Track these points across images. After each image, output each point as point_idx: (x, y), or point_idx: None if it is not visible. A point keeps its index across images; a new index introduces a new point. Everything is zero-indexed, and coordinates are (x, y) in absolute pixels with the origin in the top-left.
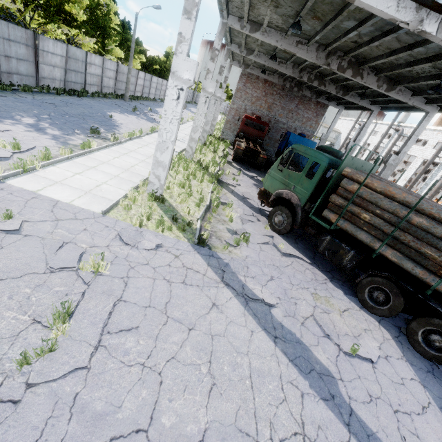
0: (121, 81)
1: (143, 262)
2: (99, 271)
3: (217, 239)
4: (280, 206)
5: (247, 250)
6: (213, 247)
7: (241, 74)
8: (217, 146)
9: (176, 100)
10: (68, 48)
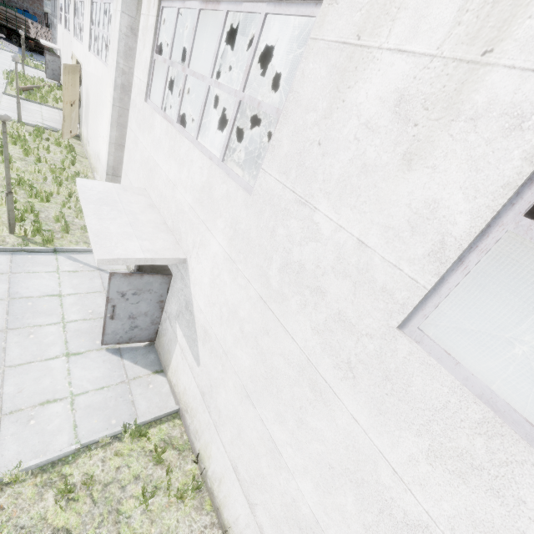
0: None
1: None
2: None
3: None
4: None
5: None
6: None
7: None
8: None
9: None
10: None
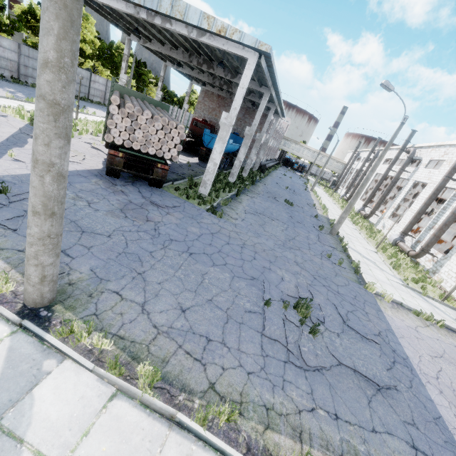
0: None
1: None
2: None
3: None
4: None
5: None
6: None
7: (200, 91)
8: None
9: None
10: None
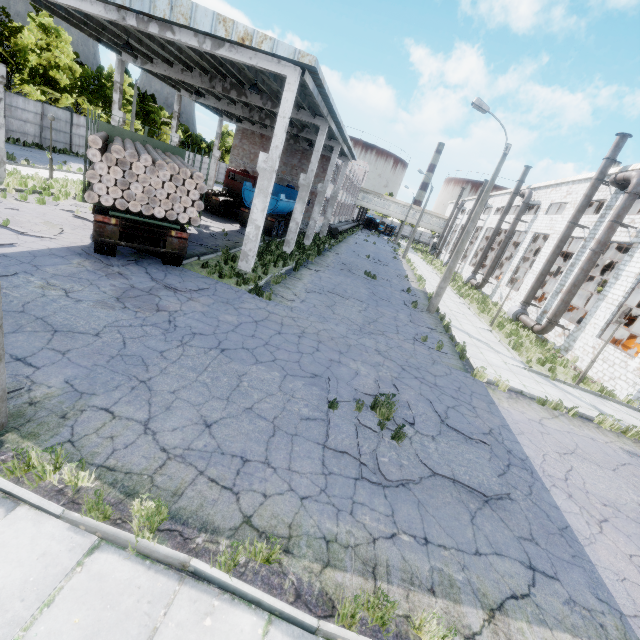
0: None
1: None
2: None
3: (8, 196)
4: None
5: (32, 205)
6: None
7: (236, 131)
8: None
9: None
10: (43, 107)
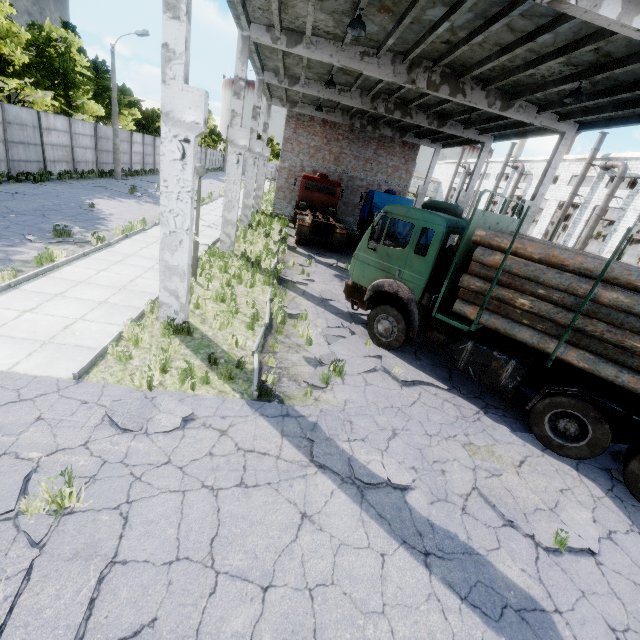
0: (106, 150)
1: (159, 461)
2: (67, 506)
3: (291, 382)
4: (383, 305)
5: (344, 389)
6: (287, 398)
7: (287, 117)
8: (269, 226)
9: (180, 160)
10: (3, 109)
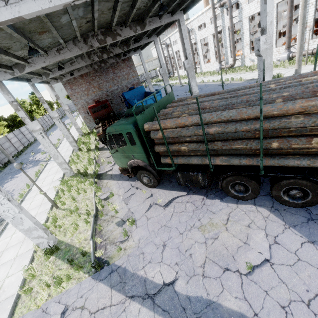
0: None
1: None
2: None
3: (111, 246)
4: (139, 171)
5: (137, 232)
6: (110, 259)
7: (63, 85)
8: (89, 141)
9: None
10: None
